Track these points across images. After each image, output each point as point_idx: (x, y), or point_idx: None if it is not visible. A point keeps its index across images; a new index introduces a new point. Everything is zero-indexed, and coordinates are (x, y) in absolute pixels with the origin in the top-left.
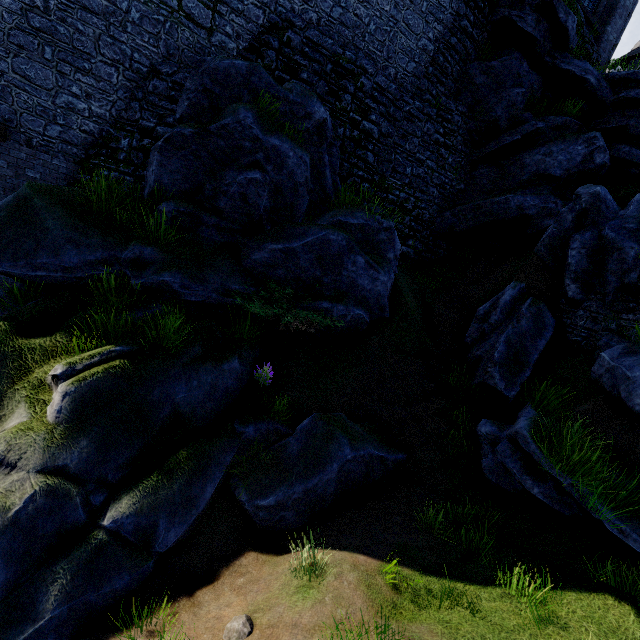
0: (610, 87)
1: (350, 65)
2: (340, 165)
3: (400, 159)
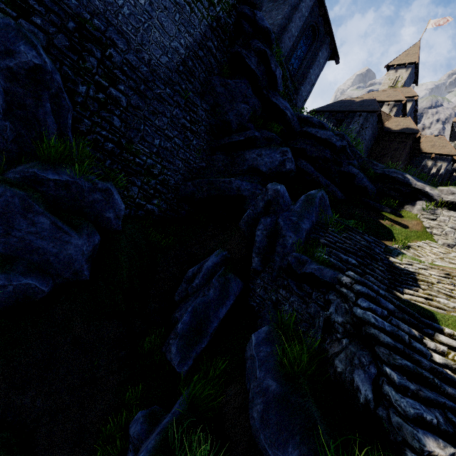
0: (299, 122)
1: (98, 33)
2: (80, 120)
3: (149, 130)
